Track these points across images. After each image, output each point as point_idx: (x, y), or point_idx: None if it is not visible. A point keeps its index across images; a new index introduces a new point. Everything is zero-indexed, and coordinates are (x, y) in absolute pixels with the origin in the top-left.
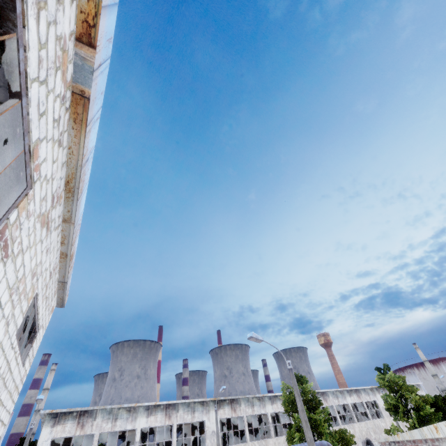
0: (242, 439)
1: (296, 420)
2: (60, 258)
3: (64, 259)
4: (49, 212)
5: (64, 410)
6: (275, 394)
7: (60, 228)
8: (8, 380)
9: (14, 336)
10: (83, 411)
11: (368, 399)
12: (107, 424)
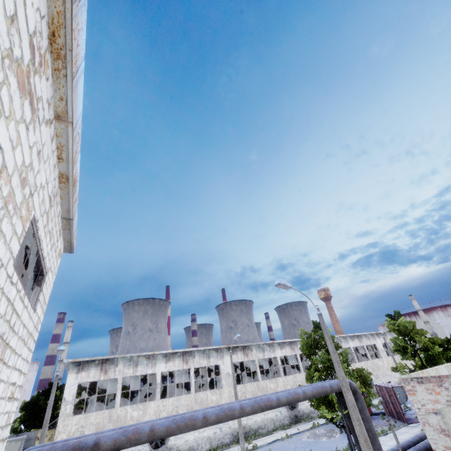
0: (251, 378)
1: (314, 362)
2: (60, 183)
3: (65, 185)
4: (30, 73)
5: (86, 359)
6: (284, 341)
7: (54, 131)
8: (16, 325)
9: (10, 267)
10: (104, 359)
11: (369, 343)
12: (129, 370)
